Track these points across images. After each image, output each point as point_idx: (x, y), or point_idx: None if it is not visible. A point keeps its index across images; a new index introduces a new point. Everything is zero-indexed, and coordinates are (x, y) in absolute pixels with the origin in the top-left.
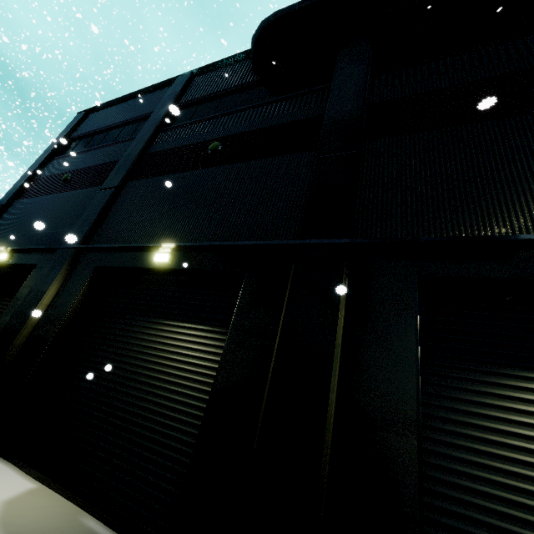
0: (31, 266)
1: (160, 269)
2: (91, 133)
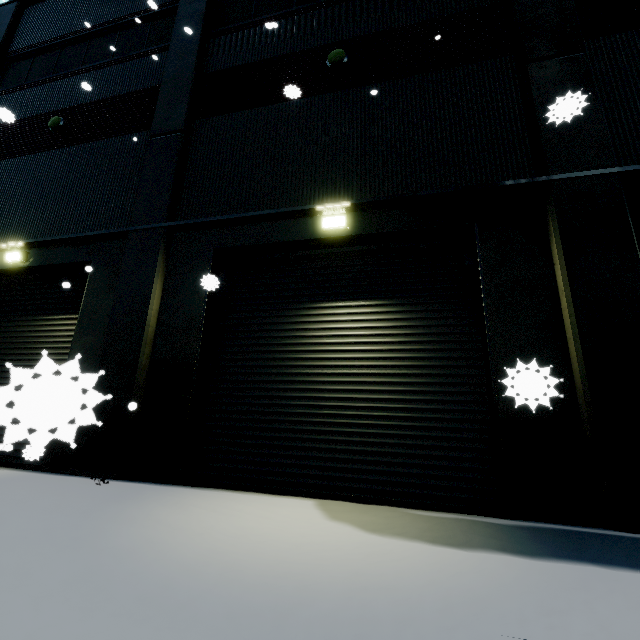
0: (74, 265)
1: (329, 240)
2: (53, 44)
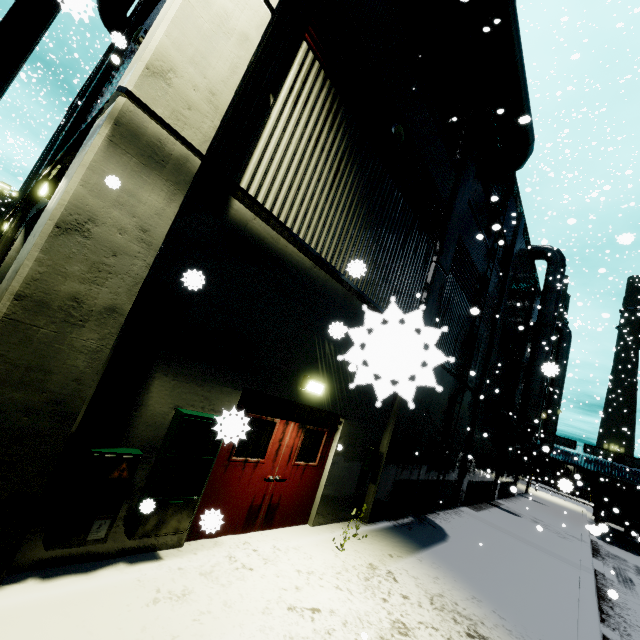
0: None
1: None
2: None
